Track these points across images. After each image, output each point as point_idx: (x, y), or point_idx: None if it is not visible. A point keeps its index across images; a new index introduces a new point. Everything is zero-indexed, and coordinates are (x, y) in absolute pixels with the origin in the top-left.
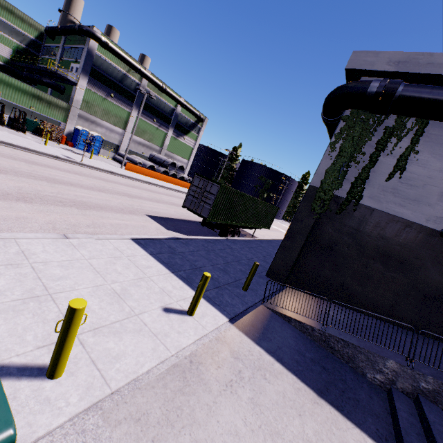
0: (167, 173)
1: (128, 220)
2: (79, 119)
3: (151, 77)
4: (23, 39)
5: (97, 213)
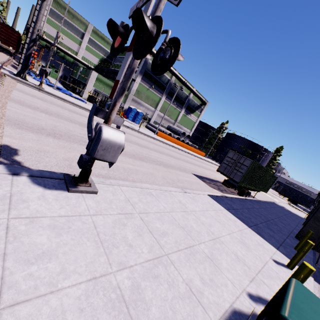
0: (178, 139)
1: (188, 177)
2: (132, 101)
3: (179, 76)
4: (106, 53)
5: (173, 171)
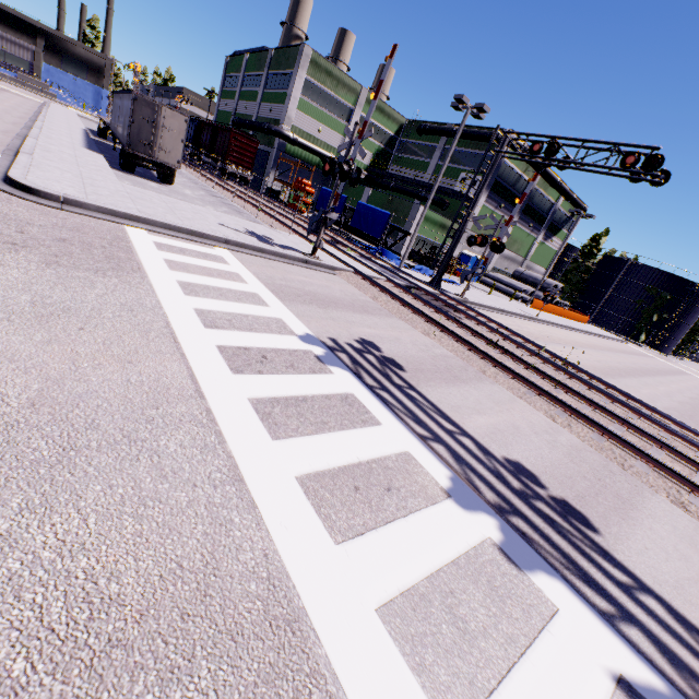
0: (543, 298)
1: None
2: (464, 241)
3: (551, 174)
4: (383, 138)
5: None
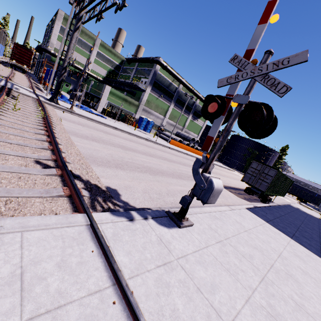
0: (188, 145)
1: None
2: (142, 111)
3: (186, 84)
4: (113, 65)
5: None
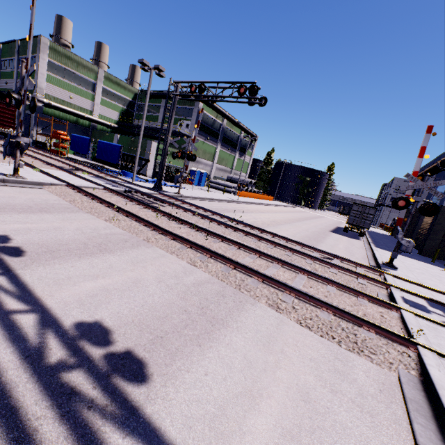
0: (246, 190)
1: (341, 237)
2: (191, 162)
3: (232, 118)
4: (124, 102)
5: (333, 237)
